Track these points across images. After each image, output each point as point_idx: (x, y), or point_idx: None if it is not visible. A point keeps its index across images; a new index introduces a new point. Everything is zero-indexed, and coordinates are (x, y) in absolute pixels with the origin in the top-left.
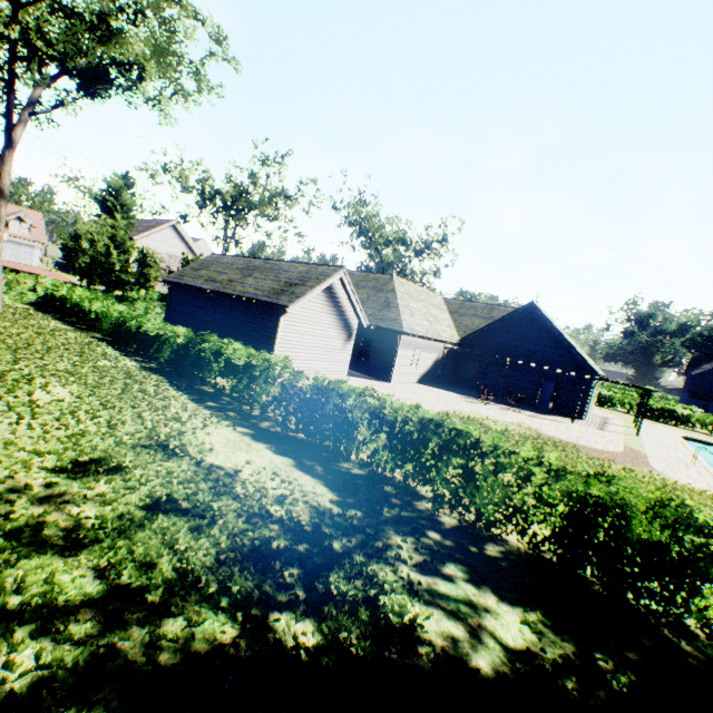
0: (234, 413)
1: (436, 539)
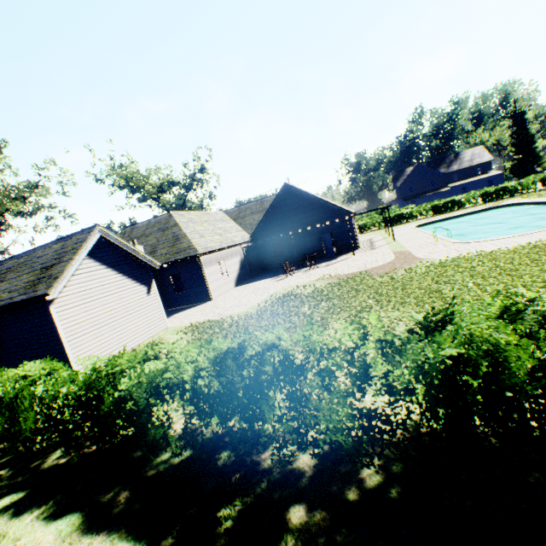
0: (0, 473)
1: (302, 524)
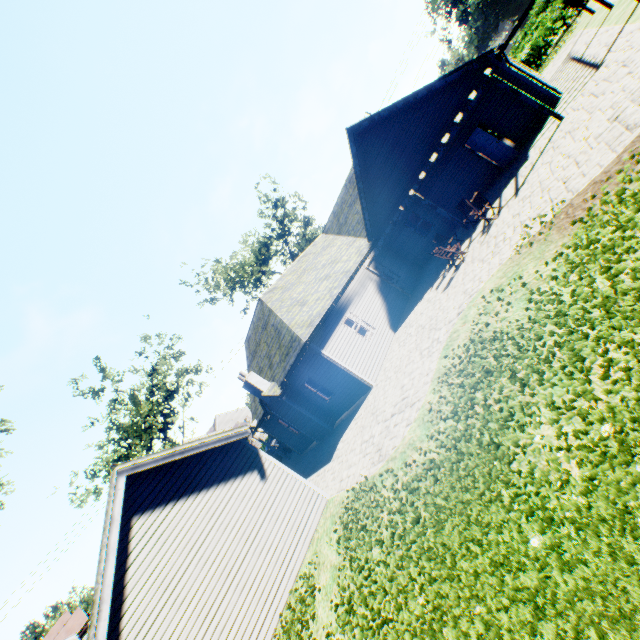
0: None
1: None
